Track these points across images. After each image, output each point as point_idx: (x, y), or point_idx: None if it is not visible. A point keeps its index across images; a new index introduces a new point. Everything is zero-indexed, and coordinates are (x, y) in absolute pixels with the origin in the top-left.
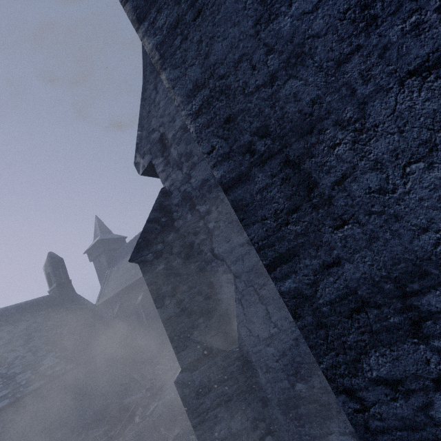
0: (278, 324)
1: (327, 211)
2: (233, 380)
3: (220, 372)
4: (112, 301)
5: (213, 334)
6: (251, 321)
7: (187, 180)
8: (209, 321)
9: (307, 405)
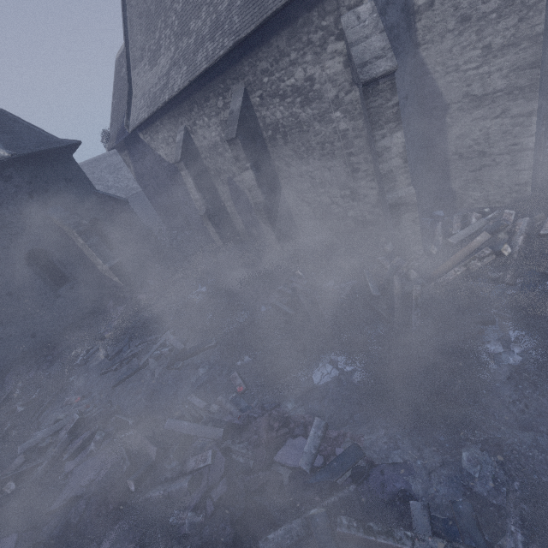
0: (410, 158)
1: (544, 55)
2: None
3: None
4: None
5: None
6: None
7: (384, 13)
8: None
9: None
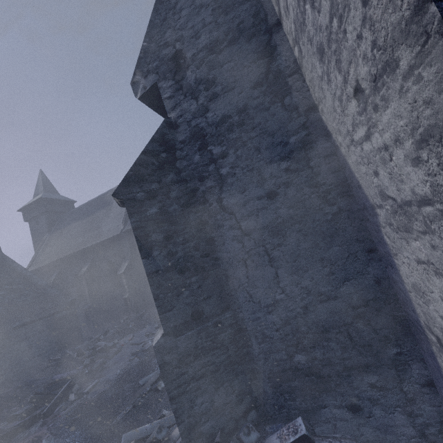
0: (286, 289)
1: None
2: (223, 349)
3: (209, 339)
4: (48, 269)
5: (206, 296)
6: (254, 285)
7: (202, 112)
8: (204, 281)
9: (304, 378)
